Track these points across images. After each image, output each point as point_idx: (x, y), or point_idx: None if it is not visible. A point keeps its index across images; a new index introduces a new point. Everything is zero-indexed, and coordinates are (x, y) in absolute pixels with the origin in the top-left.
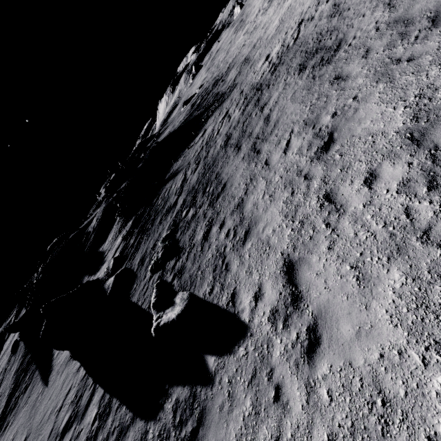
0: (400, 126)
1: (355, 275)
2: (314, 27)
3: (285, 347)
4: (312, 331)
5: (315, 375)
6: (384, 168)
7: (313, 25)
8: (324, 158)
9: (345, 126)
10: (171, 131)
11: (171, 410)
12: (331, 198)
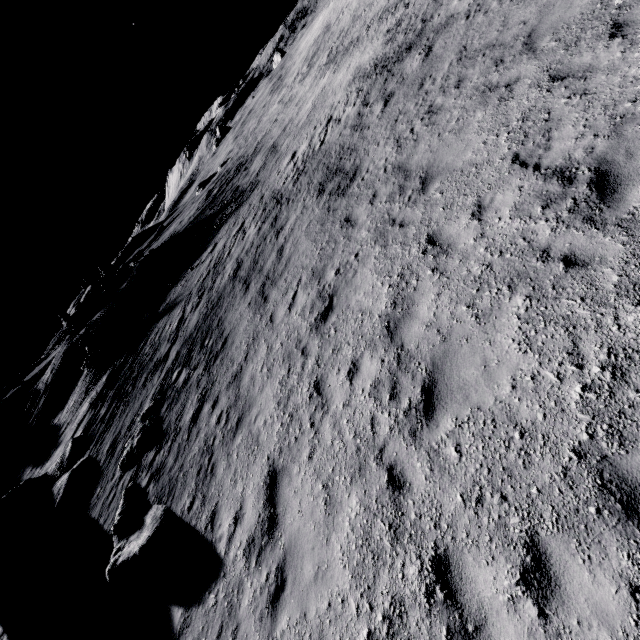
0: (383, 309)
1: (325, 498)
2: (339, 135)
3: (254, 593)
4: (280, 571)
5: (275, 631)
6: (365, 360)
7: (338, 132)
8: (321, 329)
9: (344, 291)
10: (176, 230)
11: None
12: (320, 388)
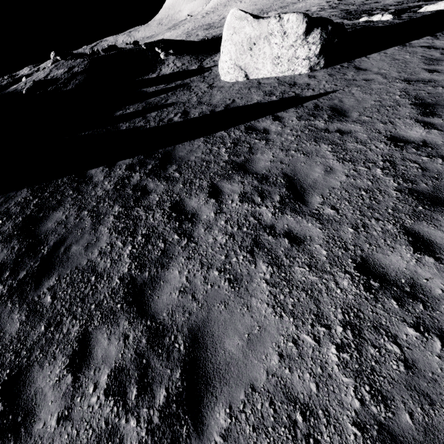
0: None
1: None
2: None
3: None
4: None
5: None
6: None
7: None
8: None
9: None
10: None
11: None
12: None
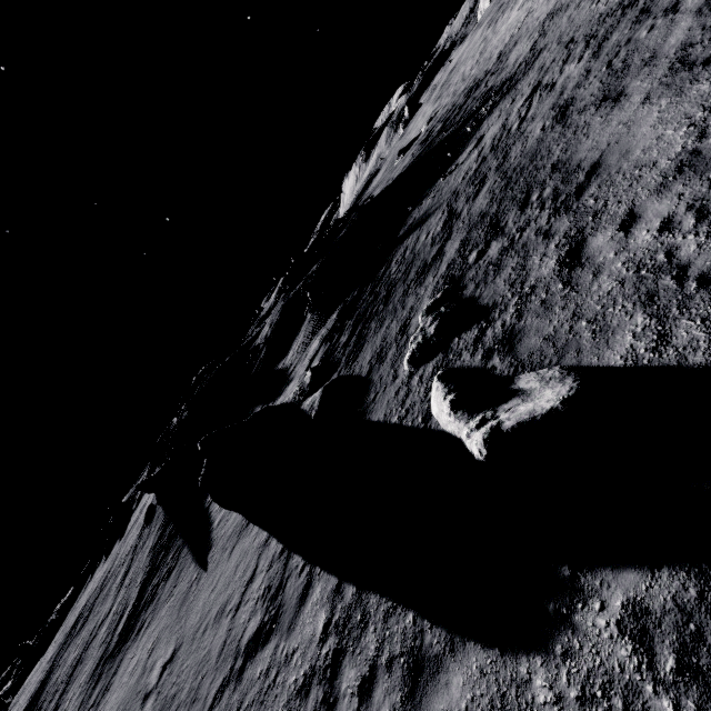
0: None
1: None
2: None
3: None
4: None
5: None
6: None
7: None
8: None
9: None
10: (387, 185)
11: (619, 632)
12: None
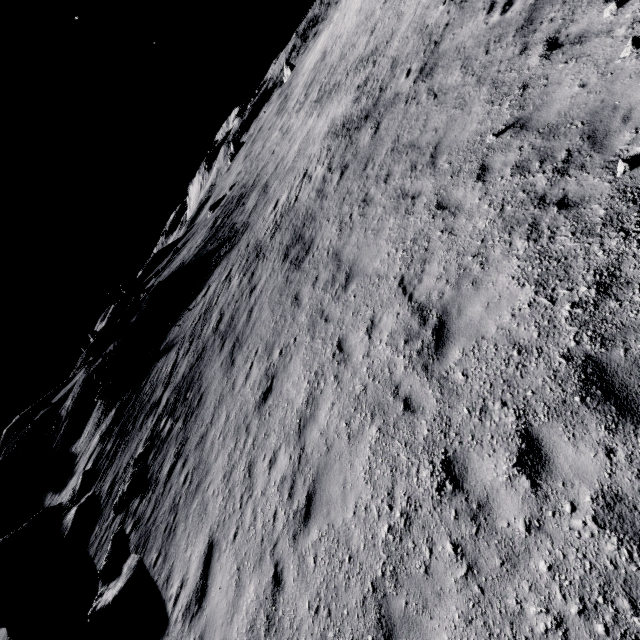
0: (300, 405)
1: (236, 579)
2: (308, 196)
3: None
4: (201, 639)
5: None
6: (281, 453)
7: (308, 192)
8: (261, 410)
9: (281, 375)
10: (184, 259)
11: None
12: (251, 471)
